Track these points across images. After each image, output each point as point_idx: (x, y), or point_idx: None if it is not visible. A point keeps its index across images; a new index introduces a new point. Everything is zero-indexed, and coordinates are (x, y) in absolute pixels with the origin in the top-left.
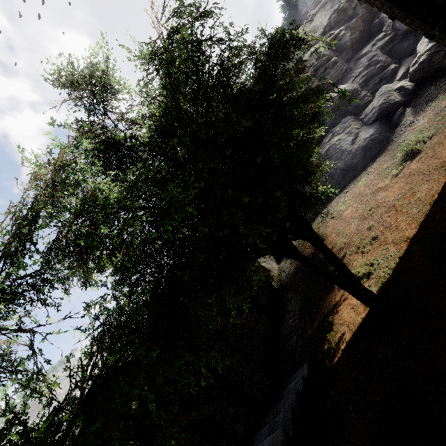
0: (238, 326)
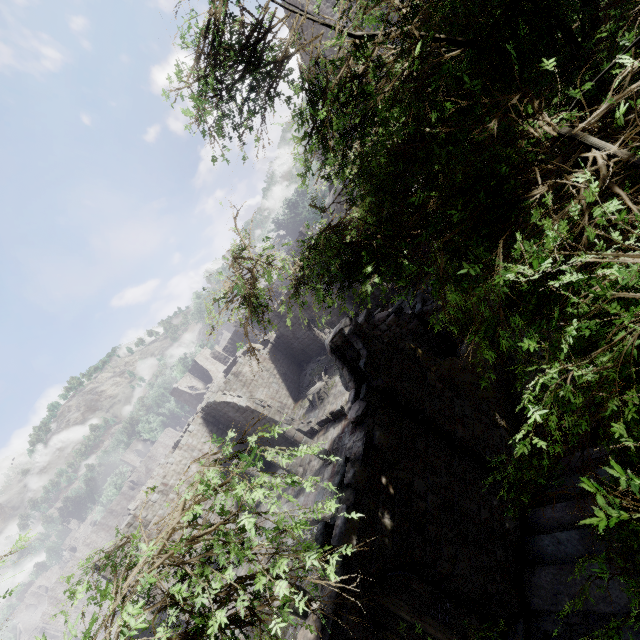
0: (466, 370)
